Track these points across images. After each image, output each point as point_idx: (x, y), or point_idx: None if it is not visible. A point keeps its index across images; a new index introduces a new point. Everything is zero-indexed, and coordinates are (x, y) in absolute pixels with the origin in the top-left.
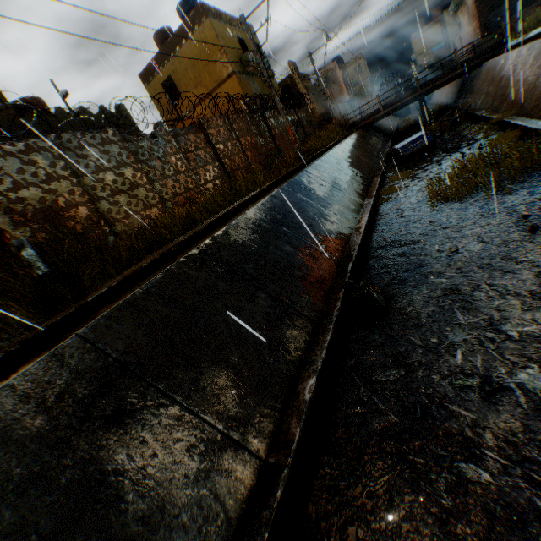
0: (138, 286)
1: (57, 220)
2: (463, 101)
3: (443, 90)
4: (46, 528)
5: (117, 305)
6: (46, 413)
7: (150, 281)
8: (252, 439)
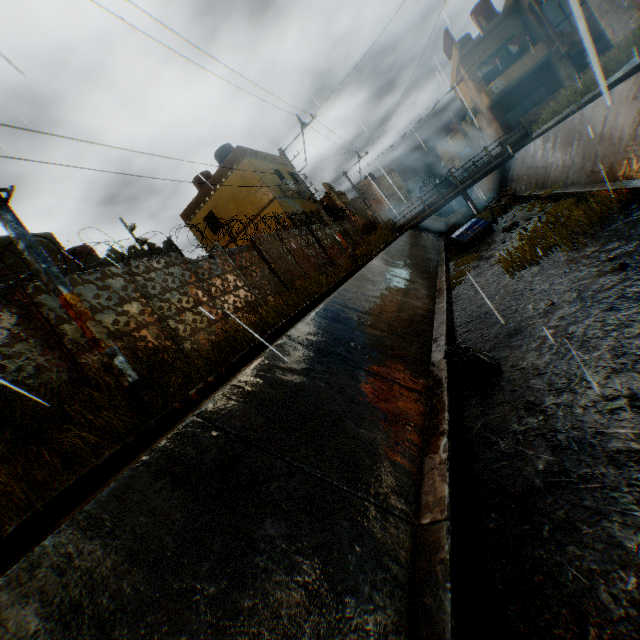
0: (234, 376)
1: (129, 341)
2: (507, 188)
3: (482, 184)
4: (211, 592)
5: (224, 389)
6: (182, 485)
7: (249, 368)
8: (397, 505)
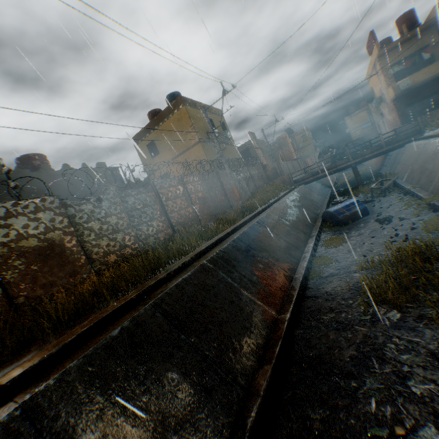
0: None
1: None
2: (390, 170)
3: None
4: None
5: None
6: None
7: None
8: None
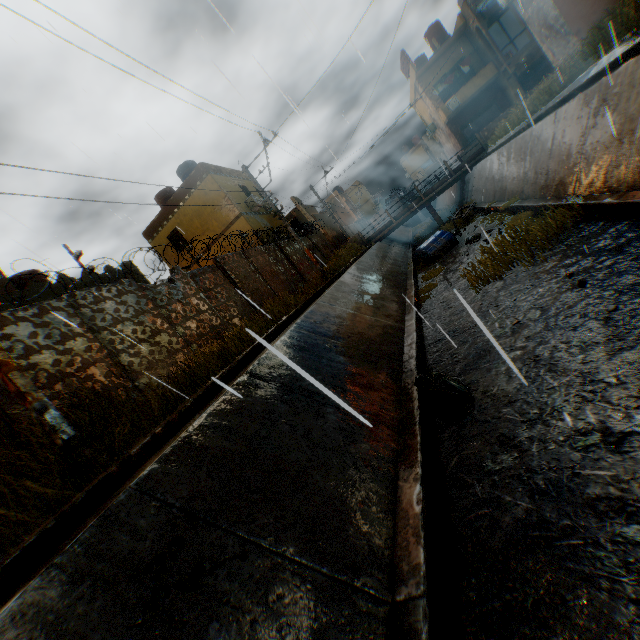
0: (186, 426)
1: (73, 382)
2: (468, 200)
3: (445, 195)
4: None
5: (170, 447)
6: (106, 590)
7: (202, 416)
8: (368, 578)
